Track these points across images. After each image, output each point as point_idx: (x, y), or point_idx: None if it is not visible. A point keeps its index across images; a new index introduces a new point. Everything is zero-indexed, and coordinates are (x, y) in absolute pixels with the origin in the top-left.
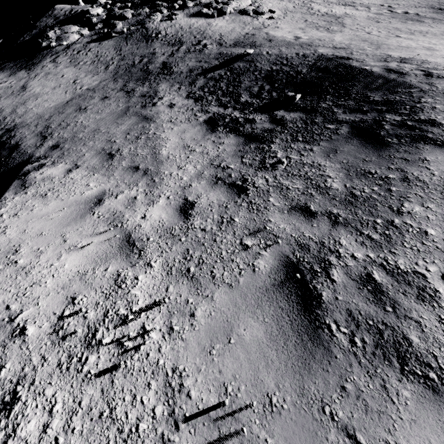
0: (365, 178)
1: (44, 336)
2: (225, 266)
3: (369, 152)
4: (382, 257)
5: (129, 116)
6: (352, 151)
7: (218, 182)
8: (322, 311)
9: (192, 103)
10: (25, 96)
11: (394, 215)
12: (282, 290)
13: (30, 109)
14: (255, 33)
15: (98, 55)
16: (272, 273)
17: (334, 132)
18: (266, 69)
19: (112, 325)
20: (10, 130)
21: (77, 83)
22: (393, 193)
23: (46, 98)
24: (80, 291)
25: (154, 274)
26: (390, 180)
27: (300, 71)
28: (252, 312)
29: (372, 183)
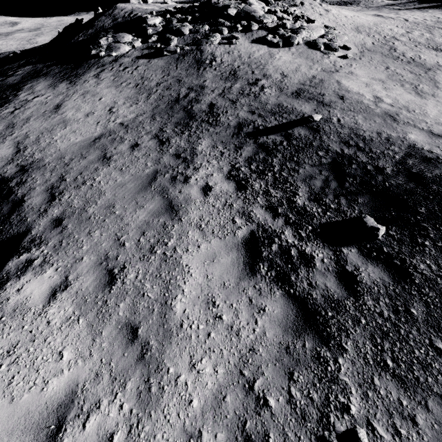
0: None
1: None
2: None
3: None
4: None
5: (153, 193)
6: None
7: None
8: None
9: (233, 192)
10: (55, 120)
11: None
12: None
13: (54, 142)
14: (324, 79)
15: (144, 76)
16: None
17: None
18: (334, 149)
19: None
20: (24, 170)
21: (112, 112)
22: None
23: (74, 128)
24: None
25: None
26: None
27: (381, 167)
28: None
29: None
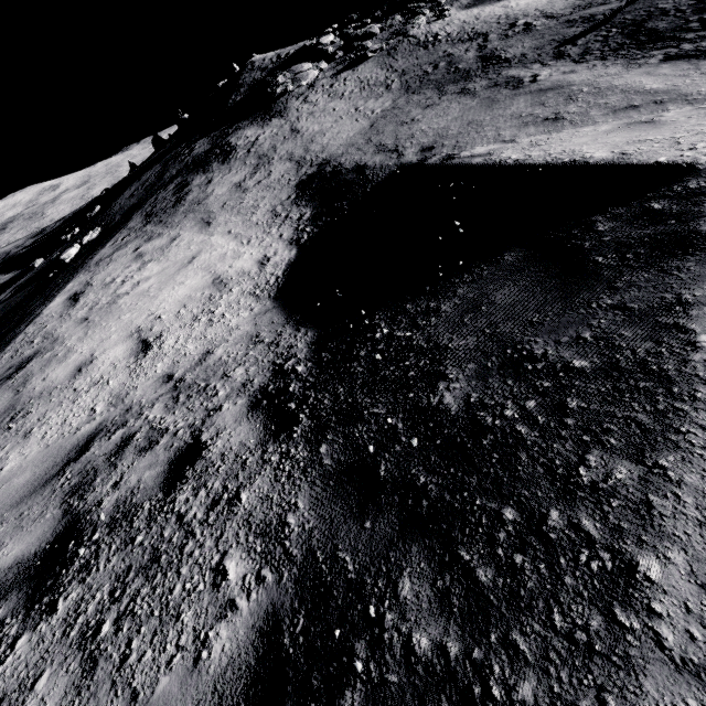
0: None
1: None
2: None
3: None
4: None
5: (509, 99)
6: None
7: None
8: None
9: (602, 62)
10: (305, 136)
11: None
12: None
13: (328, 144)
14: None
15: (363, 80)
16: None
17: None
18: (685, 4)
19: None
20: (325, 164)
21: (362, 110)
22: None
23: (336, 131)
24: None
25: None
26: None
27: None
28: None
29: None
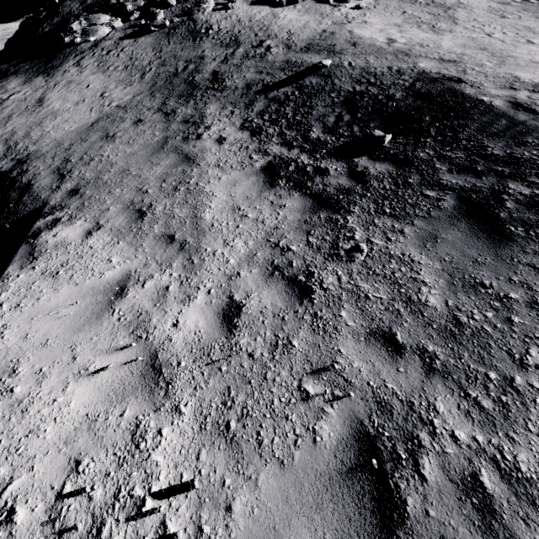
0: (475, 294)
1: (37, 526)
2: (276, 425)
3: (482, 246)
4: (495, 443)
5: (166, 153)
6: (459, 242)
7: (274, 274)
8: (406, 533)
9: (247, 138)
10: (41, 113)
11: (515, 368)
12: (351, 483)
13: (47, 133)
14: (335, 31)
15: (133, 57)
16: (340, 450)
17: (435, 204)
18: (346, 89)
19: (124, 514)
20: (21, 162)
21: (105, 97)
22: (514, 328)
23: (66, 118)
24: (87, 450)
25: (183, 427)
26: (511, 303)
27: (392, 95)
28: (309, 518)
29: (485, 304)
